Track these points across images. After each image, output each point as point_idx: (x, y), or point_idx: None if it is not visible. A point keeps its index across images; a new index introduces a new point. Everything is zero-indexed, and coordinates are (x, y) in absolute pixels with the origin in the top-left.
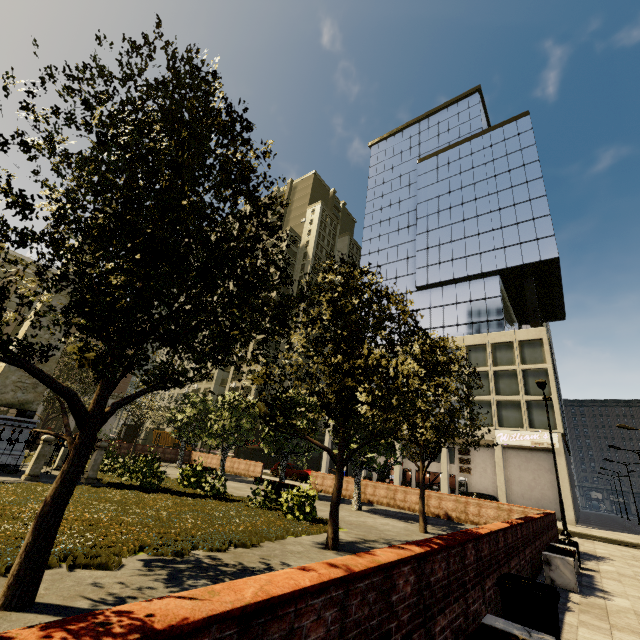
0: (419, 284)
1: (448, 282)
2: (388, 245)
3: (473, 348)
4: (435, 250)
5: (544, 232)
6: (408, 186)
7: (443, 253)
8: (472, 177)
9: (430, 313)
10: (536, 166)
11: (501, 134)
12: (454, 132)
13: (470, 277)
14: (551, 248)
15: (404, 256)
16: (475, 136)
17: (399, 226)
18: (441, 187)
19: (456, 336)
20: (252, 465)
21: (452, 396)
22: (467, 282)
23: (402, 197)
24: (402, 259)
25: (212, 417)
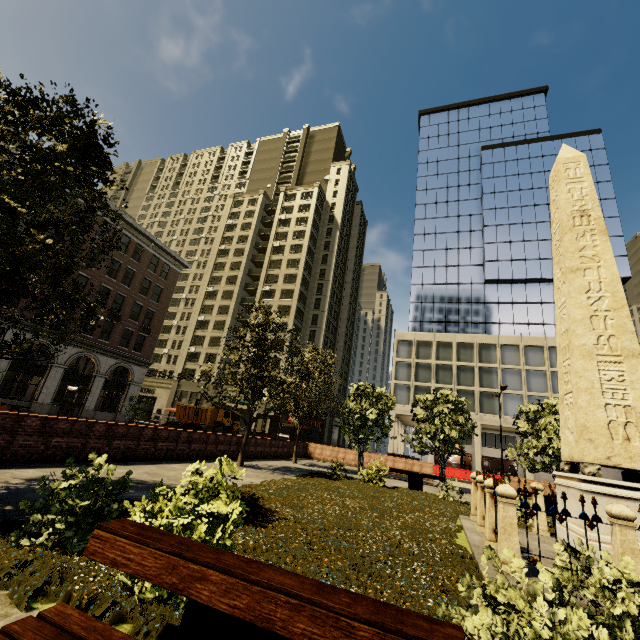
0: (489, 277)
1: (519, 281)
2: (447, 230)
3: (555, 349)
4: (506, 246)
5: (618, 251)
6: (468, 172)
7: (515, 251)
8: (544, 180)
9: (499, 308)
10: (609, 186)
11: (573, 145)
12: (519, 128)
13: (543, 280)
14: (624, 267)
15: (467, 245)
16: (546, 139)
17: (459, 212)
18: (510, 182)
19: (538, 336)
20: (416, 465)
21: (536, 392)
22: (537, 284)
23: (461, 182)
24: (464, 248)
25: (436, 420)
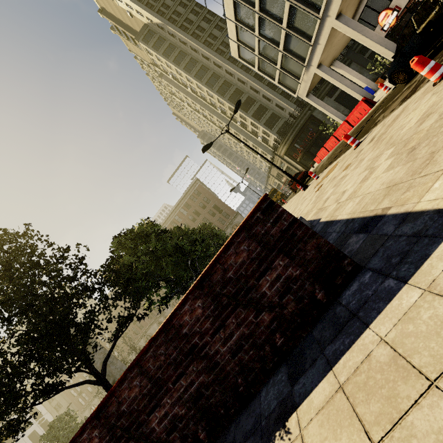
0: None
1: None
2: None
3: None
4: None
5: None
6: None
7: None
8: None
9: None
10: None
11: None
12: None
13: None
14: None
15: None
16: None
17: None
18: None
19: None
20: None
21: None
22: None
23: None
24: None
25: None
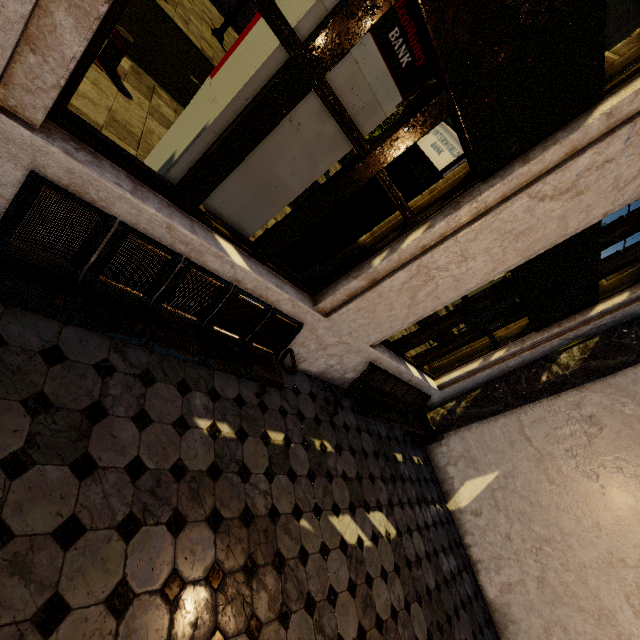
0: None
1: None
2: None
3: None
4: None
5: None
6: None
7: None
8: None
9: None
10: None
11: None
12: None
13: None
14: None
15: None
16: None
17: None
18: None
19: None
20: None
21: None
22: None
23: None
24: None
25: None
